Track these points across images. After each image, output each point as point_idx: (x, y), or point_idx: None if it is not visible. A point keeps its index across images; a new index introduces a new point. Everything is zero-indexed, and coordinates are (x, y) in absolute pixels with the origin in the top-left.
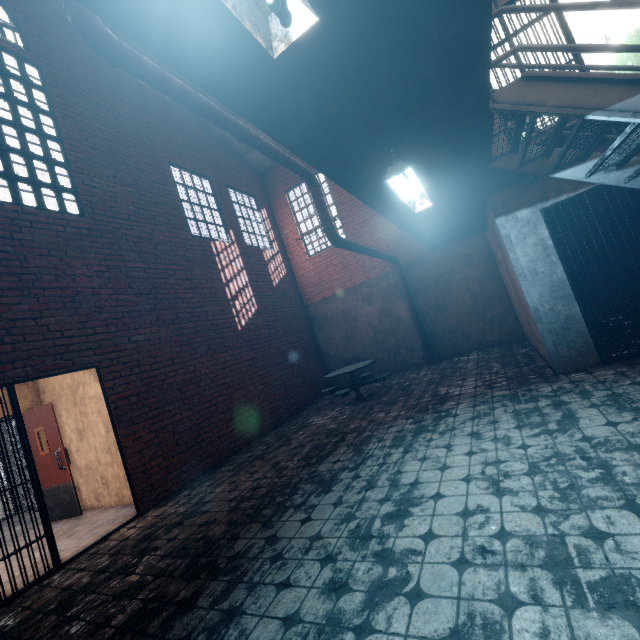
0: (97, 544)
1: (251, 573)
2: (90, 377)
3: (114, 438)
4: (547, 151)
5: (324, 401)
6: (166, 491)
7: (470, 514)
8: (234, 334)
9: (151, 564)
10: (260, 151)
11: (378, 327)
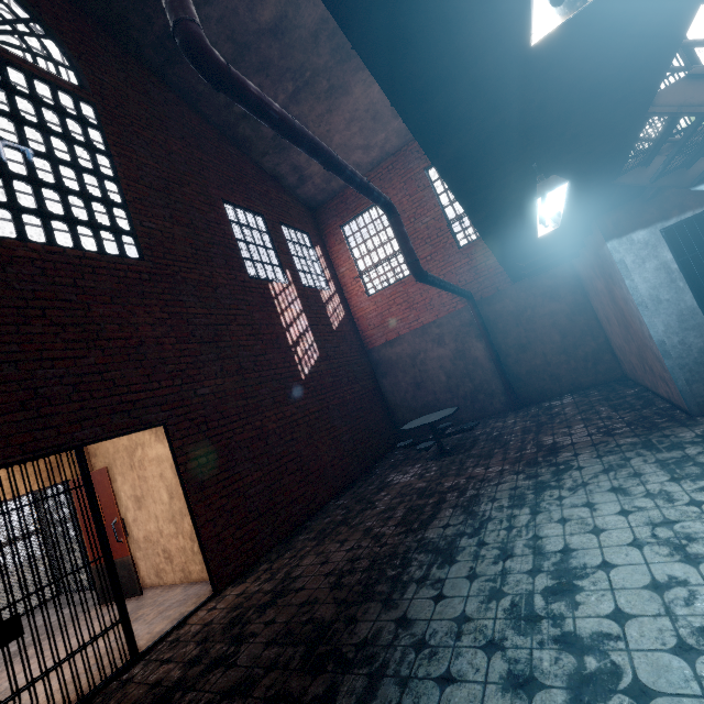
0: (175, 629)
1: (394, 664)
2: (150, 437)
3: (179, 505)
4: (689, 161)
5: (397, 456)
6: (241, 565)
7: (664, 587)
8: (298, 384)
9: (255, 654)
10: (345, 179)
11: (451, 371)
